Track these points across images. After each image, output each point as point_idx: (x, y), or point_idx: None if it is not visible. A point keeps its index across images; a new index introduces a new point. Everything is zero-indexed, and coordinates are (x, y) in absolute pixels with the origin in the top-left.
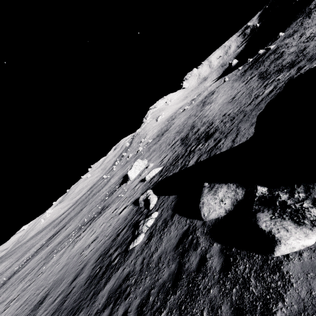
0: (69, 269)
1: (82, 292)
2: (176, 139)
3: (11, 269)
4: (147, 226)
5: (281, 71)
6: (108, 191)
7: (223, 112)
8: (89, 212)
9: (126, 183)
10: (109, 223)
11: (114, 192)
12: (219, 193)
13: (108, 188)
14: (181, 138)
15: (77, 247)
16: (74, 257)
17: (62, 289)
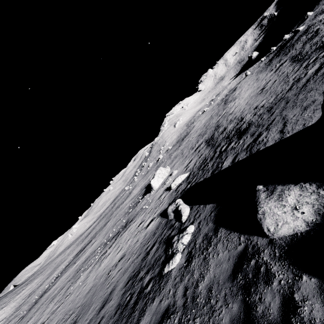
0: (96, 293)
1: None
2: (199, 142)
3: (42, 287)
4: (183, 244)
5: (323, 47)
6: (131, 203)
7: (253, 105)
8: (114, 226)
9: (150, 193)
10: (136, 239)
11: (137, 203)
12: (289, 198)
13: (131, 200)
14: (206, 140)
15: (104, 265)
16: (101, 278)
17: (91, 317)
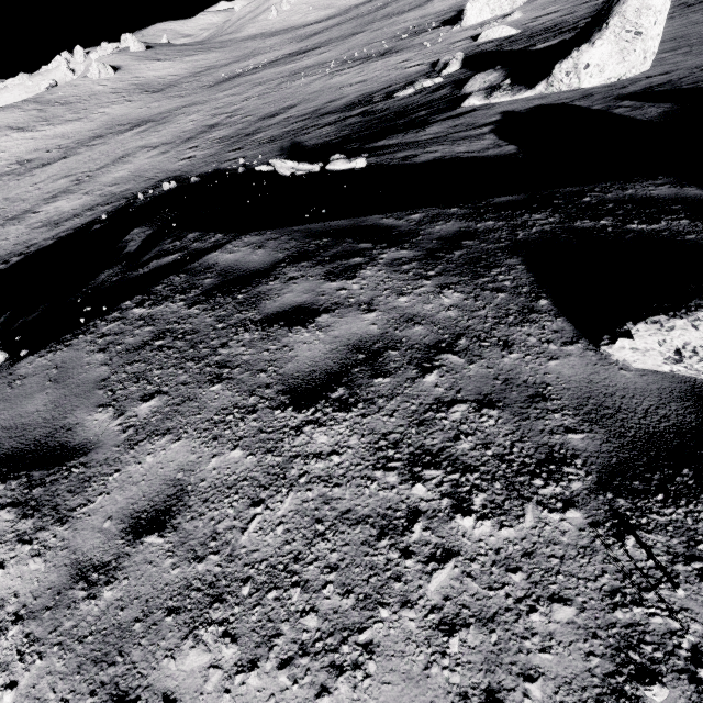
0: (323, 96)
1: (338, 109)
2: None
3: (231, 69)
4: (422, 86)
5: None
6: (415, 24)
7: None
8: (366, 45)
9: (452, 28)
10: (387, 74)
11: (422, 33)
12: (490, 76)
13: (418, 19)
14: None
15: (337, 81)
16: (331, 89)
17: (316, 105)
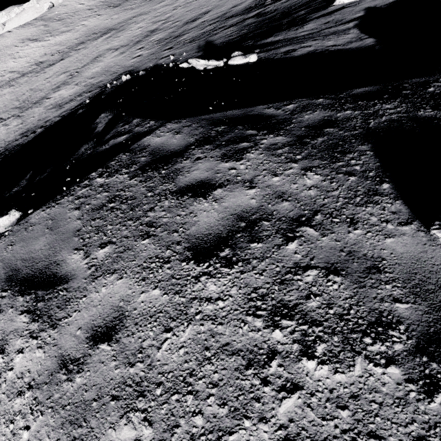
0: (229, 2)
1: (239, 13)
2: None
3: None
4: None
5: None
6: None
7: None
8: None
9: None
10: None
11: None
12: None
13: None
14: None
15: None
16: None
17: (223, 10)
